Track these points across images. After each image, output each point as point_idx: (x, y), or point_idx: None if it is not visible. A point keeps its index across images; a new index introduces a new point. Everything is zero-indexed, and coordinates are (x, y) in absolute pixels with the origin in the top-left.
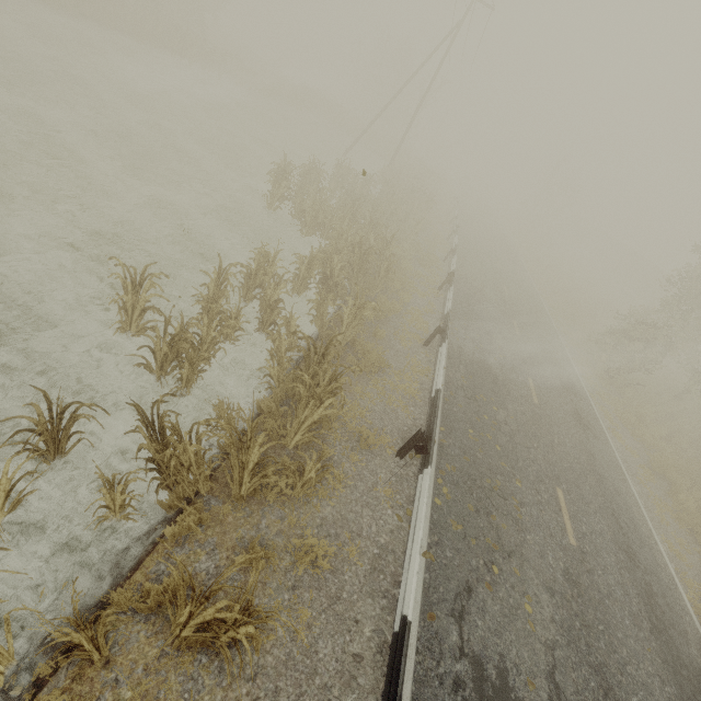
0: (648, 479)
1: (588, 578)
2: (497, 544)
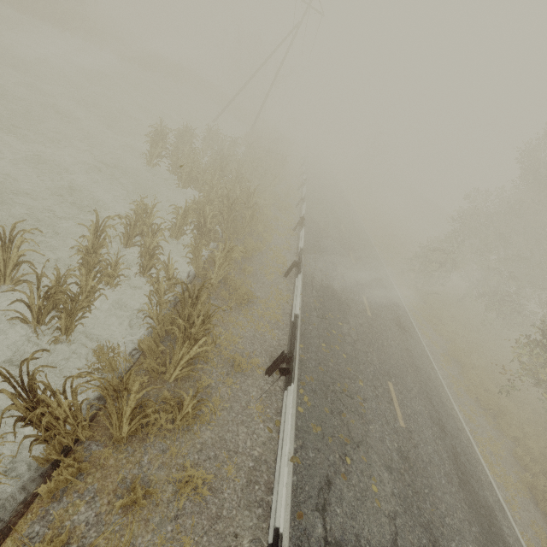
0: (448, 364)
1: (415, 452)
2: (348, 438)
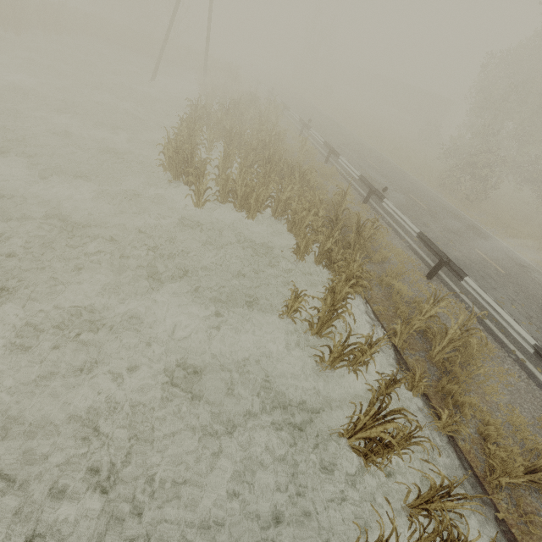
0: None
1: None
2: None
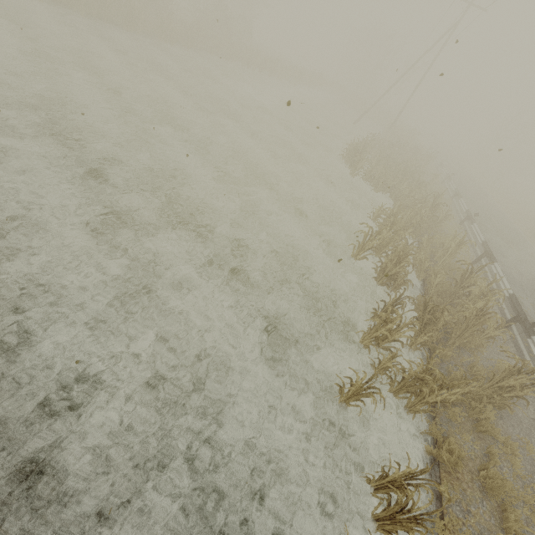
0: None
1: None
2: None
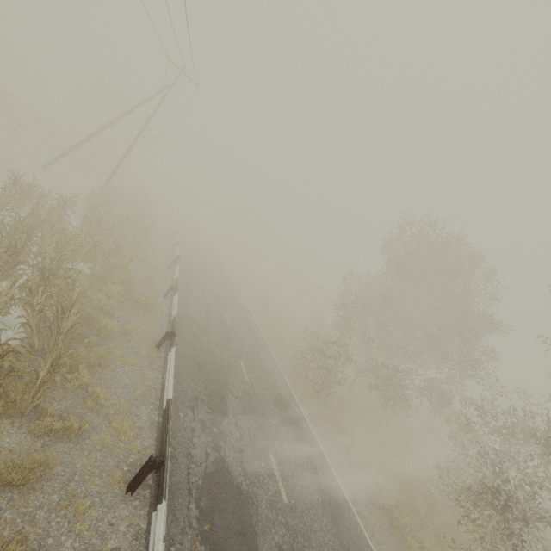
0: (380, 526)
1: None
2: None
